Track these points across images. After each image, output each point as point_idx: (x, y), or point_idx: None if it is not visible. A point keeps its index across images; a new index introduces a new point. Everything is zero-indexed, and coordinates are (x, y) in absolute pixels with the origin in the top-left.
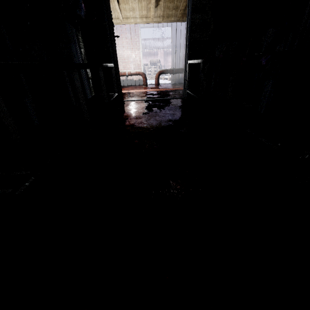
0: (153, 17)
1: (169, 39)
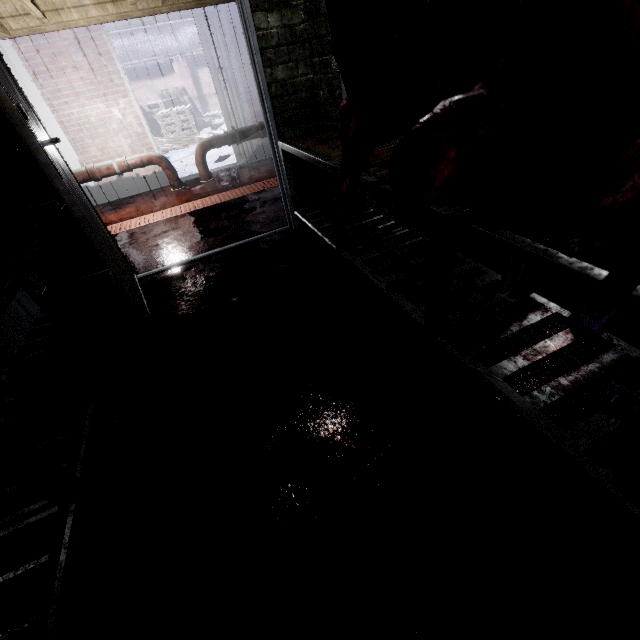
0: None
1: (188, 27)
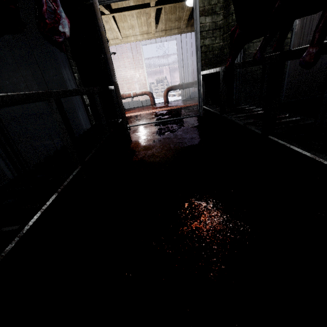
0: (154, 32)
1: (173, 55)
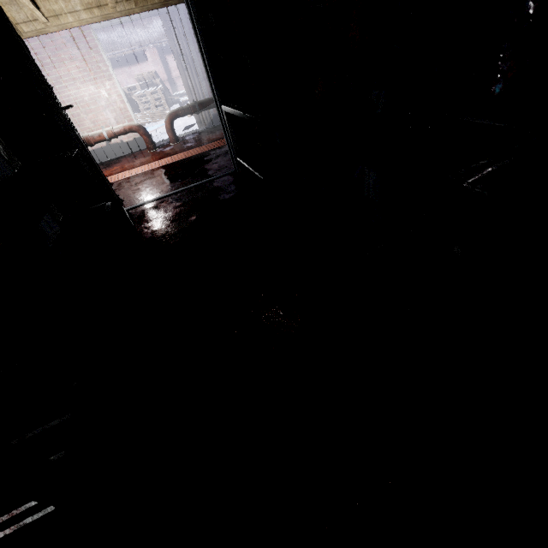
0: (114, 5)
1: (158, 20)
